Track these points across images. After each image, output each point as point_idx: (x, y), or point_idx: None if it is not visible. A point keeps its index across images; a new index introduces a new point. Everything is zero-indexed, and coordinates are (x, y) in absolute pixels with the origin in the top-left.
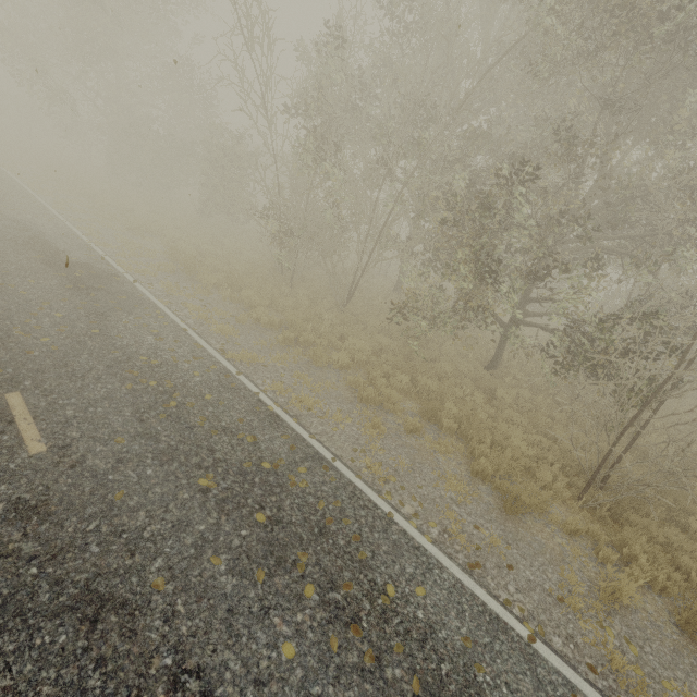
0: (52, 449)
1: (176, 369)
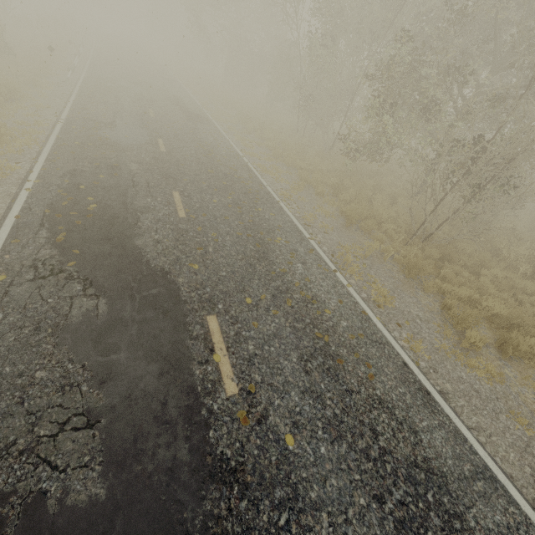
0: (167, 152)
1: (217, 148)
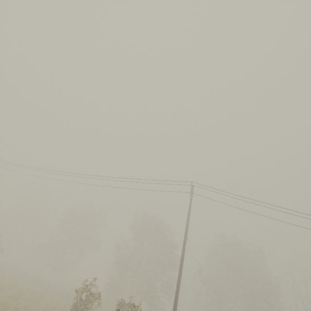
0: None
1: None
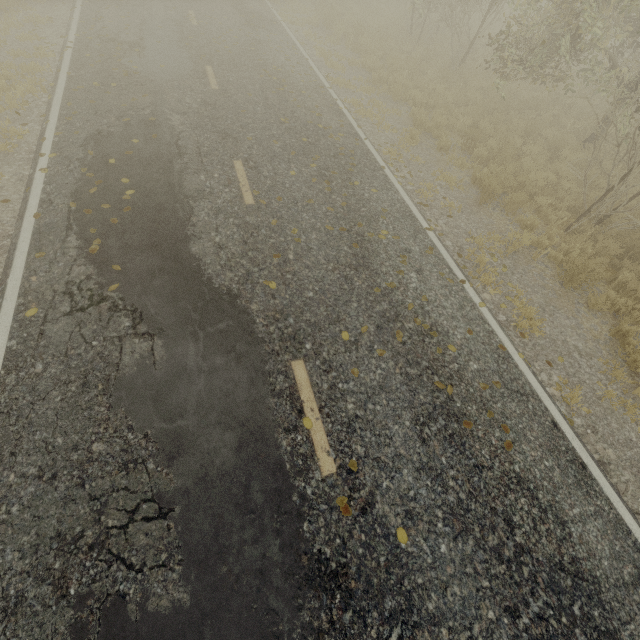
0: (221, 89)
1: (291, 76)
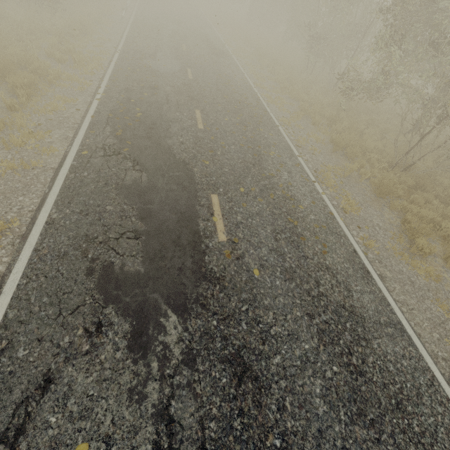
0: (194, 79)
1: (233, 79)
